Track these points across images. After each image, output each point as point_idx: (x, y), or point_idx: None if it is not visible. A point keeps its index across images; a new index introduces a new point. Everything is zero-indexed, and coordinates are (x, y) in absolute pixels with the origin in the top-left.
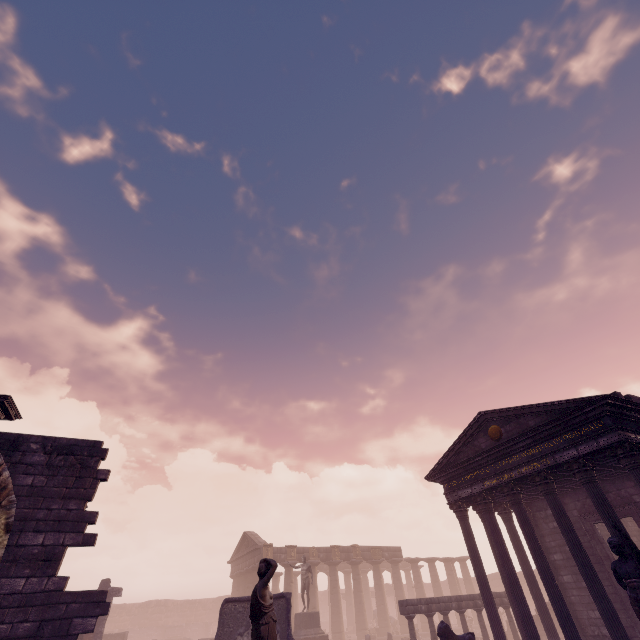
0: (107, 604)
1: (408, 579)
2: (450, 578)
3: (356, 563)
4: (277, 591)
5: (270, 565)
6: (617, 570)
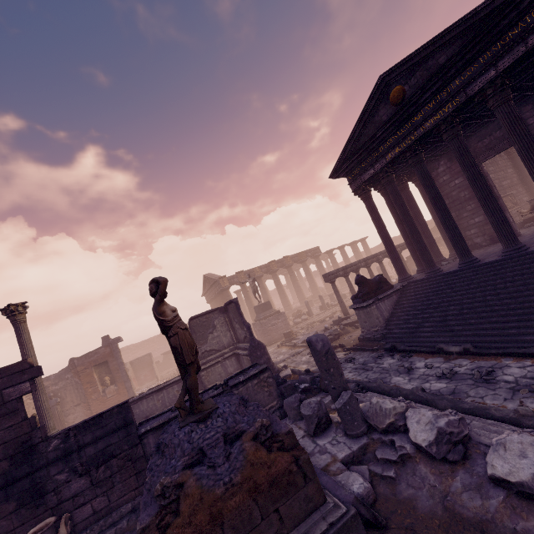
0: (33, 369)
1: (327, 264)
2: (355, 253)
3: (289, 266)
4: (242, 300)
5: (158, 283)
6: None
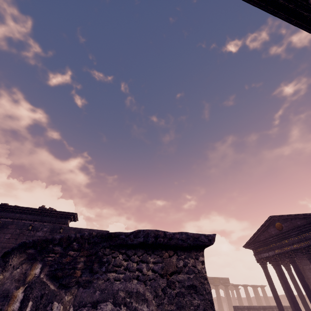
0: None
1: (232, 295)
2: (256, 296)
3: None
4: None
5: None
6: None
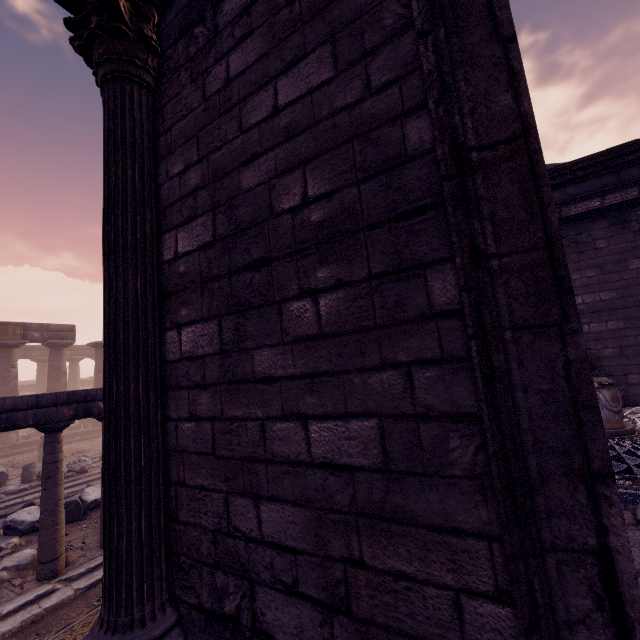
0: None
1: None
2: None
3: None
4: None
5: None
6: None
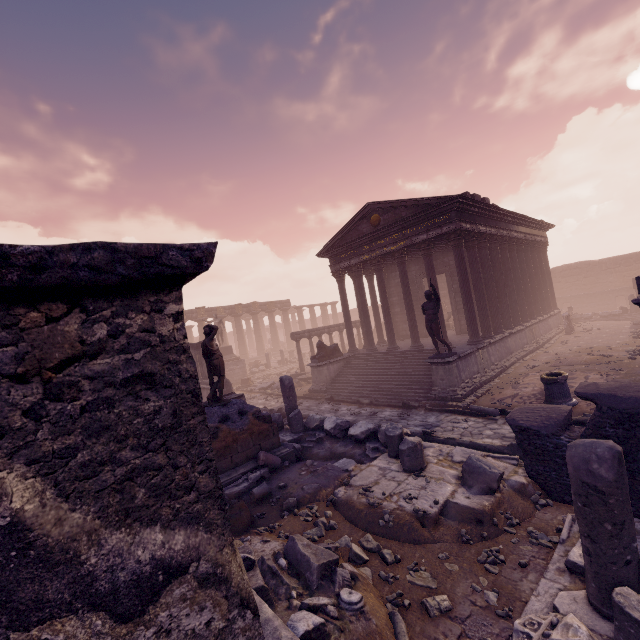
0: None
1: (293, 319)
2: (323, 315)
3: (256, 314)
4: (192, 337)
5: (213, 329)
6: (424, 307)
